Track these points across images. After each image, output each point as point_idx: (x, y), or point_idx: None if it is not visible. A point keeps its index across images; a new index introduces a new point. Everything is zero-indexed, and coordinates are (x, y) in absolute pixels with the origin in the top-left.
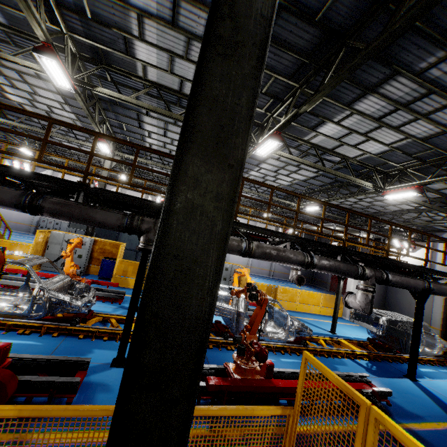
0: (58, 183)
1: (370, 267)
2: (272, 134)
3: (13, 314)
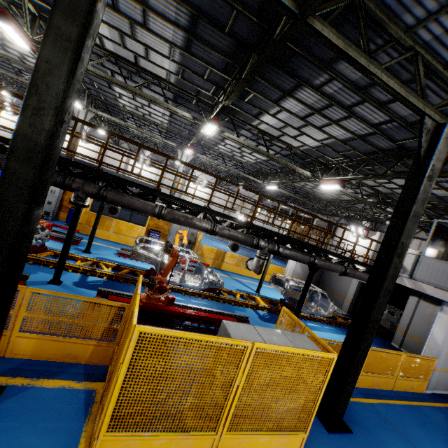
0: (7, 142)
1: (266, 241)
2: (210, 118)
3: None
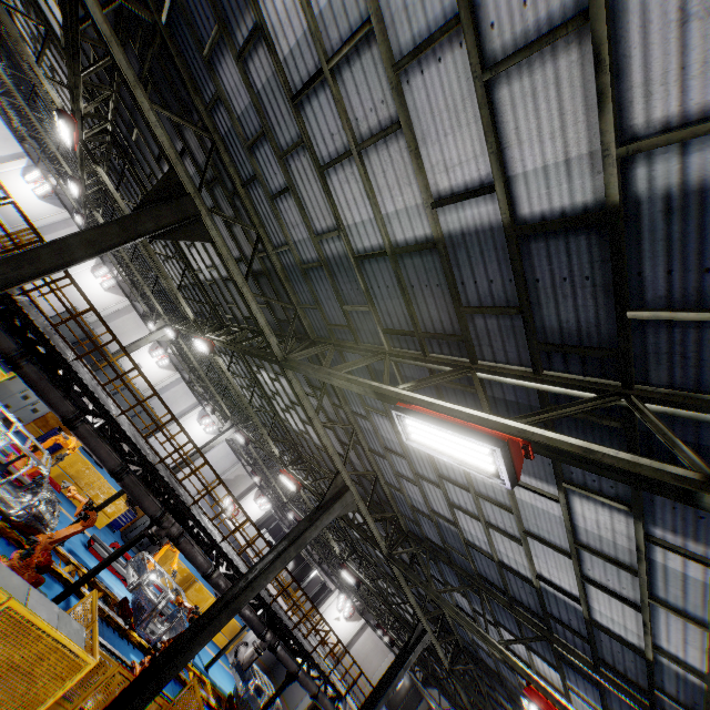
0: (141, 456)
1: (273, 633)
2: (296, 483)
3: (3, 509)
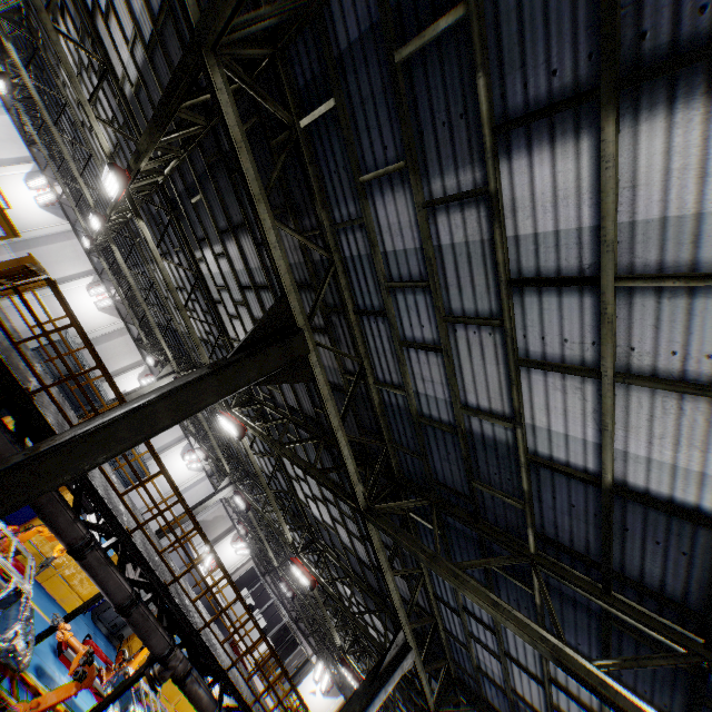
0: (152, 577)
1: None
2: (312, 579)
3: None
